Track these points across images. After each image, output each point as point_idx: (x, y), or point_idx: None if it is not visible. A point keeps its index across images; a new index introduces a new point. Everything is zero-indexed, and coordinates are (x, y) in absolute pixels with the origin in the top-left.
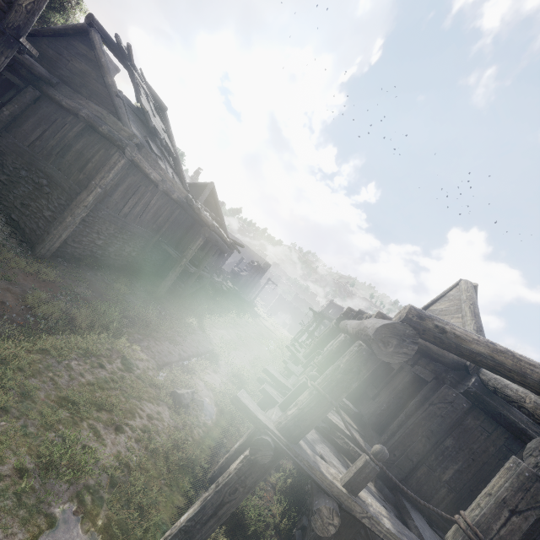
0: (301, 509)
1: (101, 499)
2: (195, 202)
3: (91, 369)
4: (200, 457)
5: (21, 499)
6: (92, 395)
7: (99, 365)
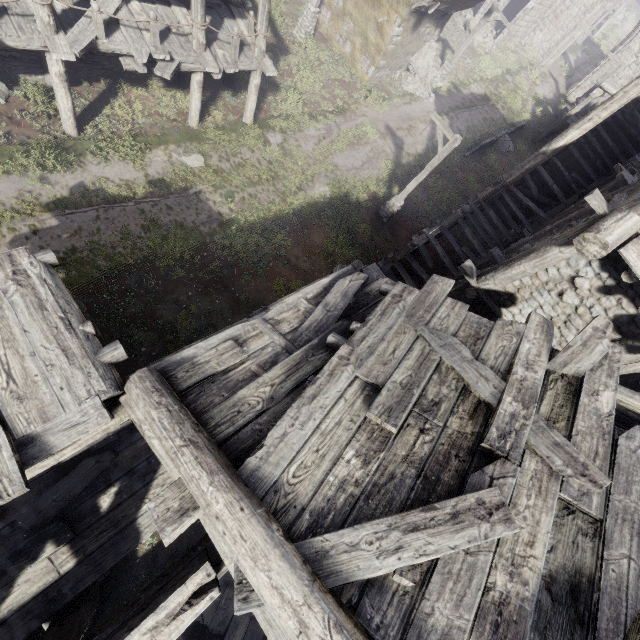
0: (147, 74)
1: (264, 140)
2: (97, 355)
3: (257, 193)
4: (202, 134)
5: (286, 151)
6: (259, 178)
7: (252, 195)
